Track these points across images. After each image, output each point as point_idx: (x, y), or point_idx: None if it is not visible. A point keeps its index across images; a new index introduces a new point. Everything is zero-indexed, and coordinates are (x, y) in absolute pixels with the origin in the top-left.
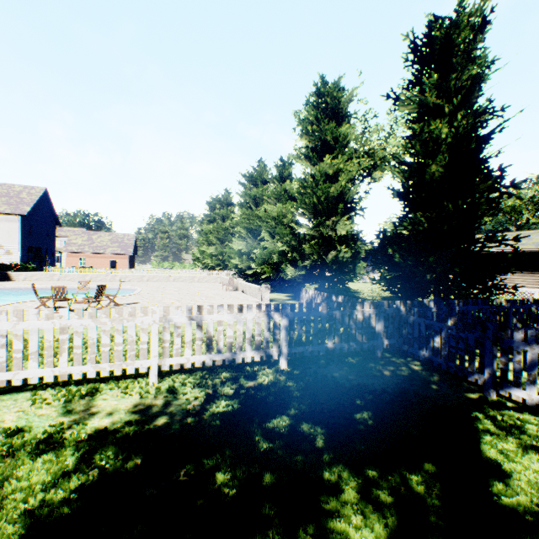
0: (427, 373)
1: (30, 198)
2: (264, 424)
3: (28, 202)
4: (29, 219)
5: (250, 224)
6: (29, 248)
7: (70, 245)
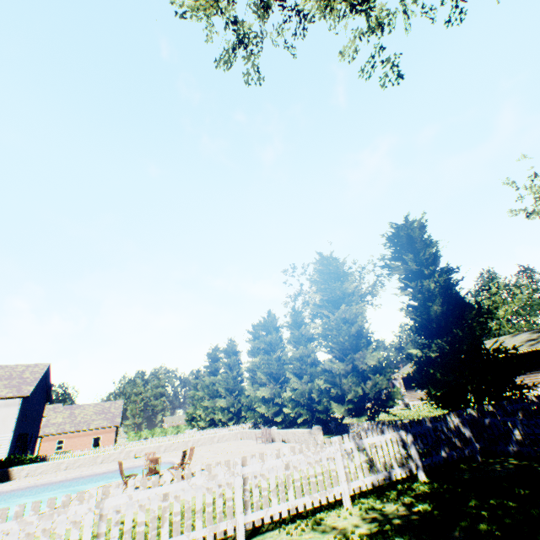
0: (525, 462)
1: (34, 376)
2: (467, 503)
3: (31, 381)
4: (28, 400)
5: (270, 368)
6: (18, 436)
7: (48, 426)
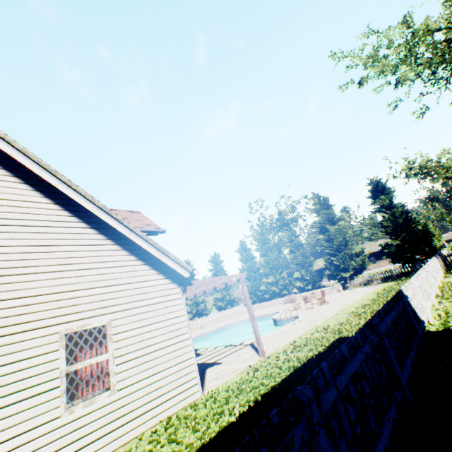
0: None
1: None
2: None
3: None
4: None
5: (272, 264)
6: None
7: None
